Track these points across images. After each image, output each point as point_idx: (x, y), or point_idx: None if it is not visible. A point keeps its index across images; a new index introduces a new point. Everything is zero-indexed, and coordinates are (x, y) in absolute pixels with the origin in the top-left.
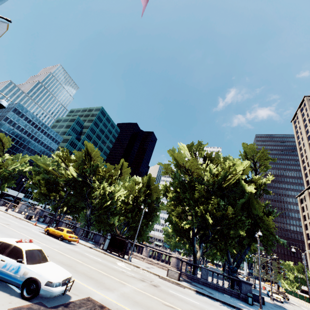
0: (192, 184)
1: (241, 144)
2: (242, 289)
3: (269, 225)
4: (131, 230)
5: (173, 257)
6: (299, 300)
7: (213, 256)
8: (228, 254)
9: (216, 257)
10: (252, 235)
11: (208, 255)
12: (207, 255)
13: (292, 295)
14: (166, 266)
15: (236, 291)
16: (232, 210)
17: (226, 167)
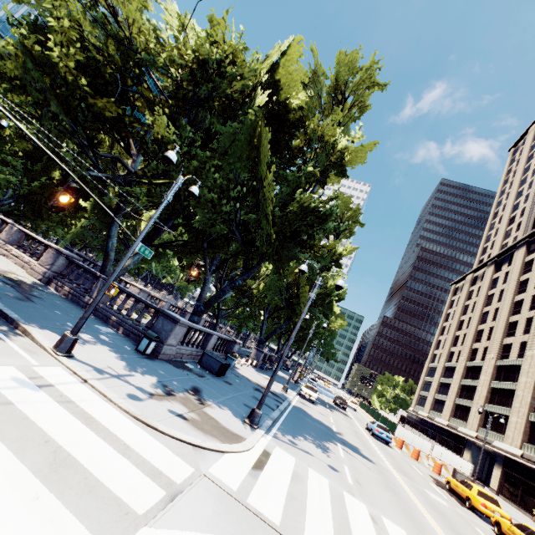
0: (108, 53)
1: (337, 55)
2: (155, 327)
3: (268, 198)
4: (22, 201)
5: (51, 248)
6: (367, 416)
7: (241, 320)
8: (205, 283)
9: (248, 324)
10: (252, 241)
11: (234, 319)
12: (233, 318)
13: (364, 410)
14: (32, 264)
15: (144, 330)
16: (175, 130)
17: (214, 20)
